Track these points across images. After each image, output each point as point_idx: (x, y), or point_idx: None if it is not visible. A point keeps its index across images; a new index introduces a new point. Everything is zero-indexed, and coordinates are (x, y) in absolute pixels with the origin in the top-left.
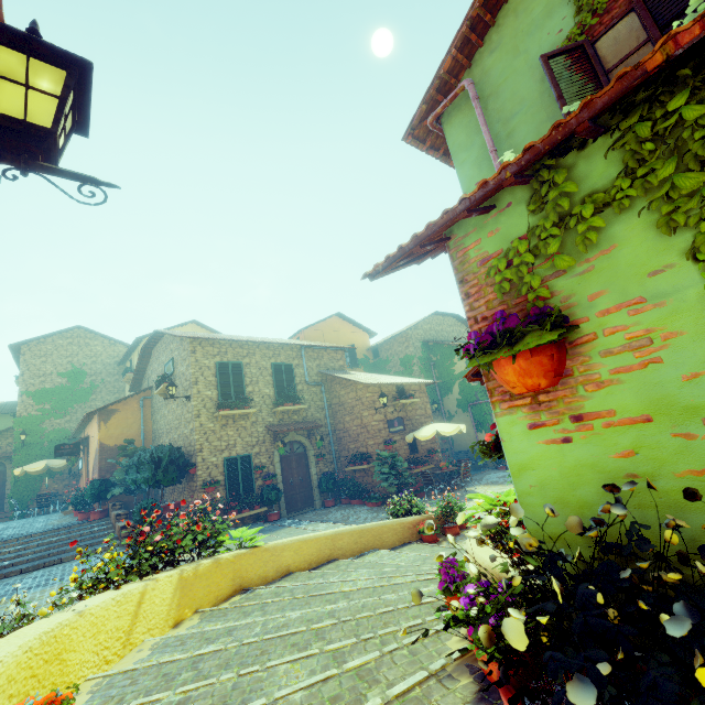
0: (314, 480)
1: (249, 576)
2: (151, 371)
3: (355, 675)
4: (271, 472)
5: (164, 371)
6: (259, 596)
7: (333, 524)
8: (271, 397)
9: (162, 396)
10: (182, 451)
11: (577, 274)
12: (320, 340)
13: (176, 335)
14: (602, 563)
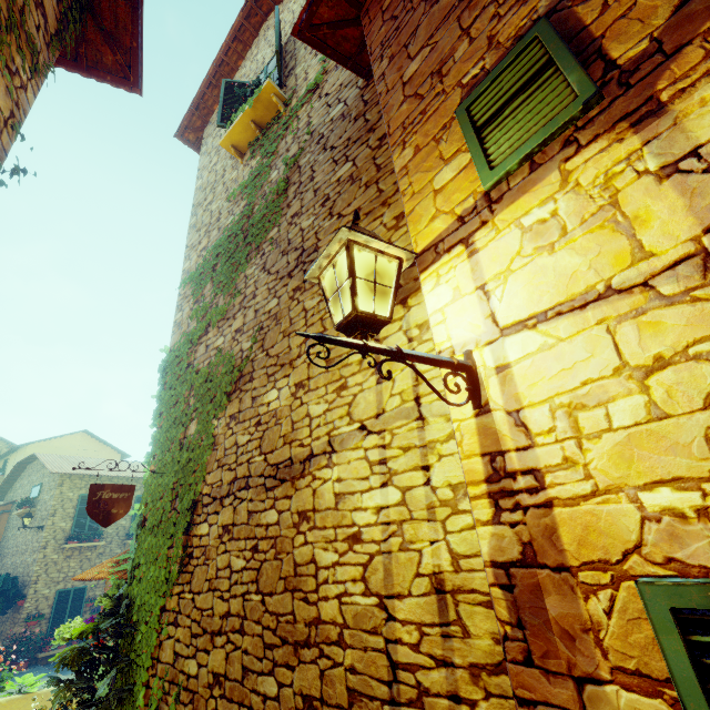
0: None
1: None
2: (20, 485)
3: None
4: None
5: (31, 492)
6: None
7: None
8: (126, 528)
9: (20, 516)
10: (19, 578)
11: None
12: None
13: (49, 469)
14: None
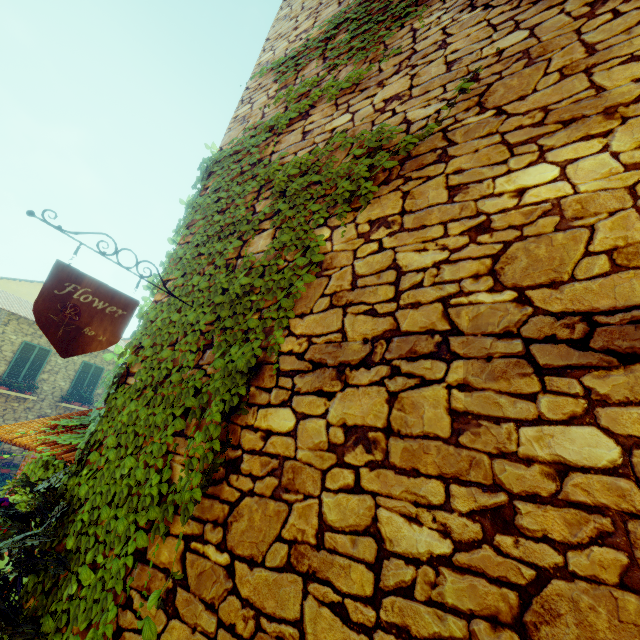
0: None
1: None
2: None
3: None
4: (16, 461)
5: None
6: None
7: None
8: (63, 390)
9: None
10: None
11: None
12: None
13: None
14: None
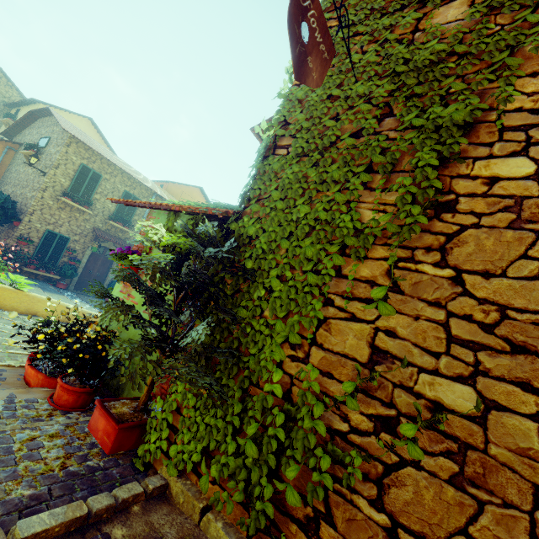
0: (108, 280)
1: (5, 303)
2: (29, 132)
3: (5, 346)
4: (79, 257)
5: (38, 141)
6: (2, 314)
7: (94, 309)
8: (111, 211)
9: (26, 157)
10: (17, 205)
11: (158, 251)
12: (176, 196)
13: (61, 125)
14: (73, 324)
